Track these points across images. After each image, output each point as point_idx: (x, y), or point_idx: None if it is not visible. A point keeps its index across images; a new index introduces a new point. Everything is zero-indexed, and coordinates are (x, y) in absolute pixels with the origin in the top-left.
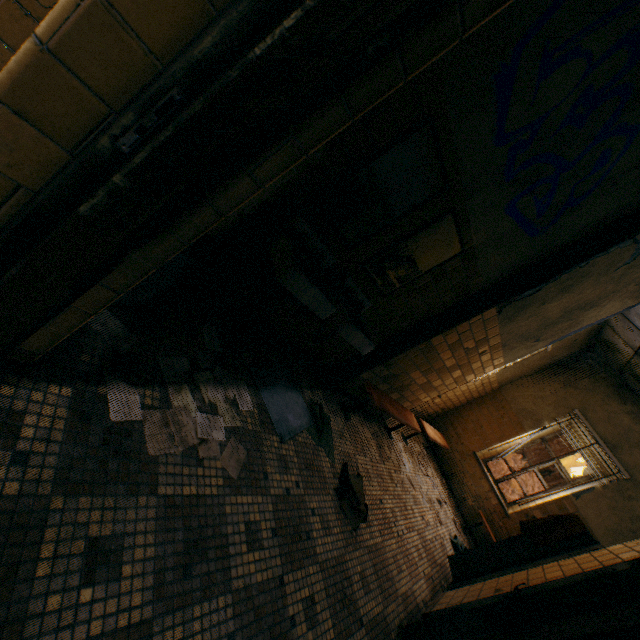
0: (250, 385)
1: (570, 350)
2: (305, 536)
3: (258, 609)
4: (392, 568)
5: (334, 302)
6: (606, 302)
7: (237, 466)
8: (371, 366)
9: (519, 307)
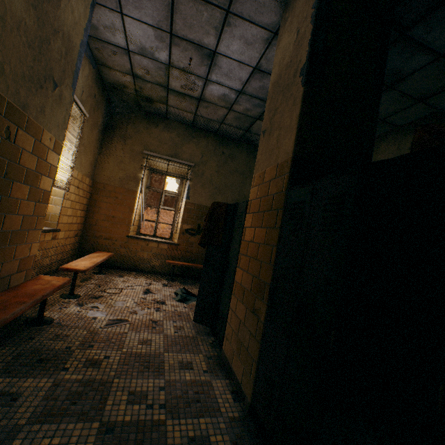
0: None
1: (102, 111)
2: None
3: None
4: None
5: None
6: None
7: None
8: None
9: None
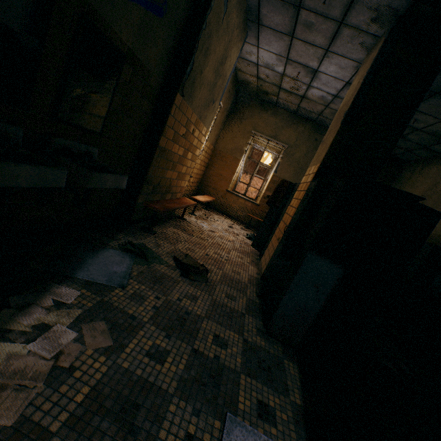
0: (61, 281)
1: (231, 99)
2: (187, 315)
3: (196, 379)
4: (236, 277)
5: (62, 167)
6: (230, 52)
7: (106, 336)
8: (139, 191)
9: (191, 84)
